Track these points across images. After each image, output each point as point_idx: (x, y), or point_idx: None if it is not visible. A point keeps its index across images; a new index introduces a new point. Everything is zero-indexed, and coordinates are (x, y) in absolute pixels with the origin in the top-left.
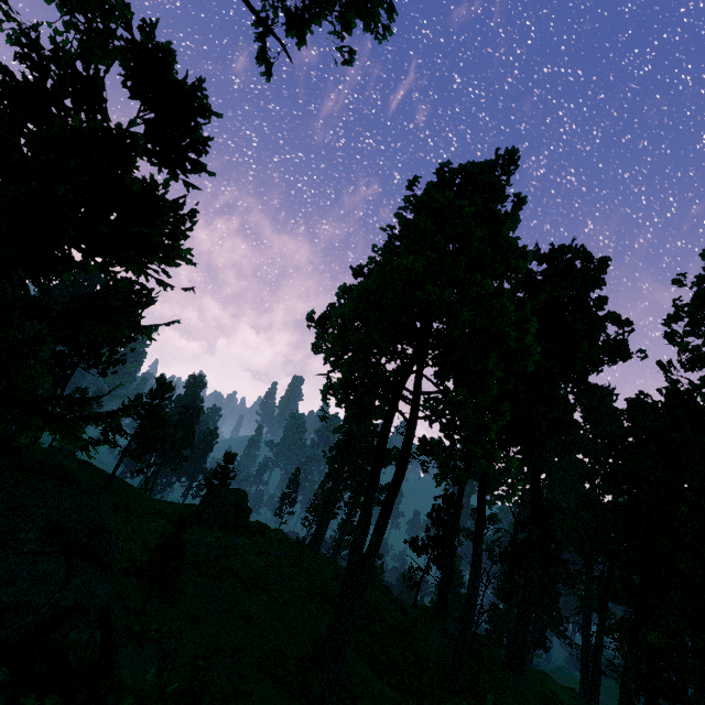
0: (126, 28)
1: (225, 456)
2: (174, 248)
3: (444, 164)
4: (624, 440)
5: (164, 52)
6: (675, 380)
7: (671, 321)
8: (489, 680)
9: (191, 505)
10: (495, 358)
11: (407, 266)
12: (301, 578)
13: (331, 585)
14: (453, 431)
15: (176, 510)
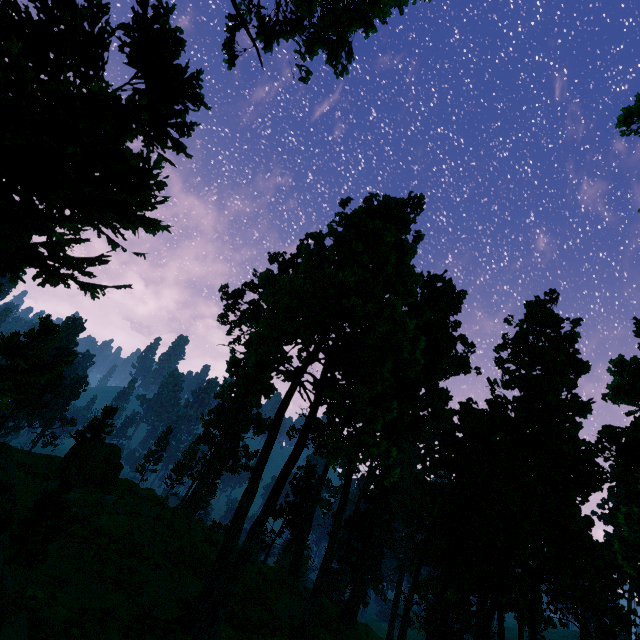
0: (141, 1)
1: (104, 409)
2: (153, 222)
3: (373, 195)
4: (453, 434)
5: (175, 38)
6: (498, 395)
7: (500, 349)
8: (328, 634)
9: (52, 456)
10: (390, 363)
11: (342, 277)
12: (173, 540)
13: (199, 547)
14: (336, 414)
15: (34, 461)
